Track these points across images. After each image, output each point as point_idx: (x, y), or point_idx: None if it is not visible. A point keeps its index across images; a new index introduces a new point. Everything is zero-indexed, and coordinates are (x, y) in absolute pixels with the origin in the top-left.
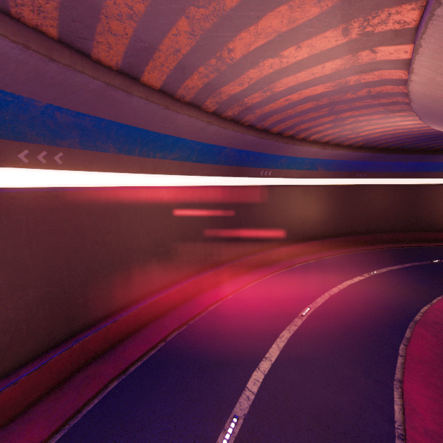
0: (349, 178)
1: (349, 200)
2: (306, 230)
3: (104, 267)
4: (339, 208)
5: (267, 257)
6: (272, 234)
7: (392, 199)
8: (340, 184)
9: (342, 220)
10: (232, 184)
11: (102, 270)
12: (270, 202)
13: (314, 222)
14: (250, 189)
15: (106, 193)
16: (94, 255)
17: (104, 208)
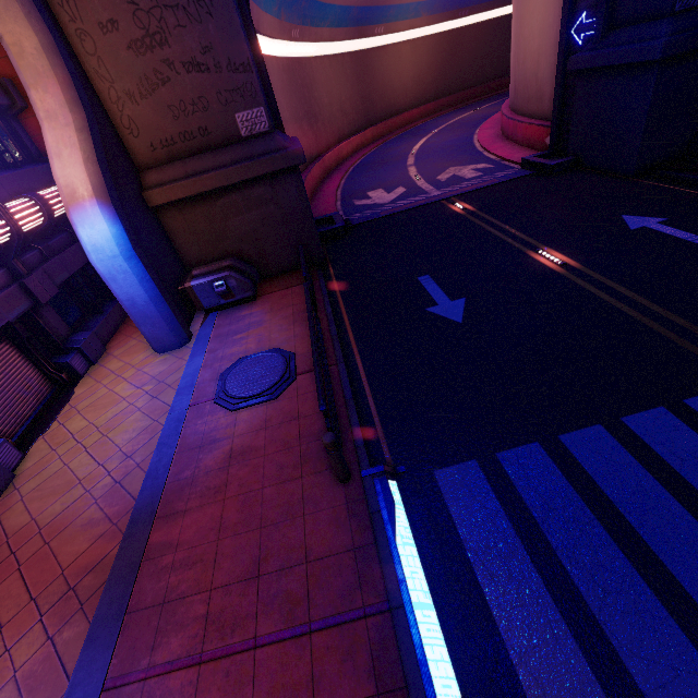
0: (452, 20)
1: (455, 49)
2: (420, 93)
3: (318, 116)
4: (447, 60)
5: (394, 124)
6: (393, 101)
7: (497, 36)
8: (445, 30)
9: (451, 75)
10: (355, 49)
11: (319, 118)
12: (387, 65)
13: (427, 83)
14: (370, 52)
15: (308, 60)
16: (314, 106)
17: (310, 72)
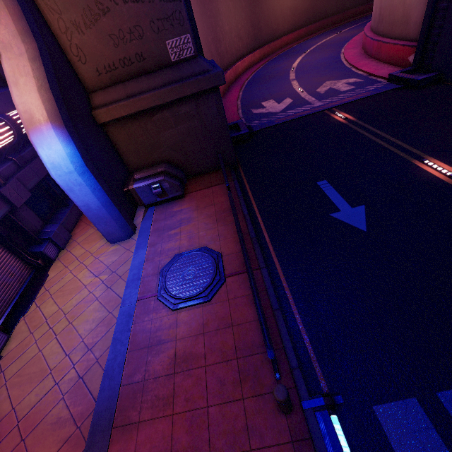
0: None
1: None
2: (295, 20)
3: (222, 41)
4: None
5: (276, 46)
6: (275, 27)
7: None
8: None
9: (319, 6)
10: None
11: (222, 42)
12: None
13: (300, 12)
14: None
15: None
16: (219, 33)
17: (215, 5)
